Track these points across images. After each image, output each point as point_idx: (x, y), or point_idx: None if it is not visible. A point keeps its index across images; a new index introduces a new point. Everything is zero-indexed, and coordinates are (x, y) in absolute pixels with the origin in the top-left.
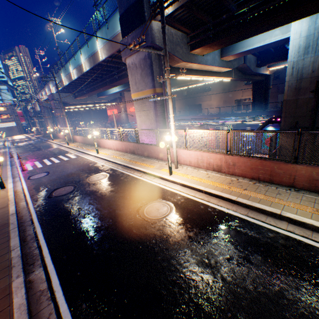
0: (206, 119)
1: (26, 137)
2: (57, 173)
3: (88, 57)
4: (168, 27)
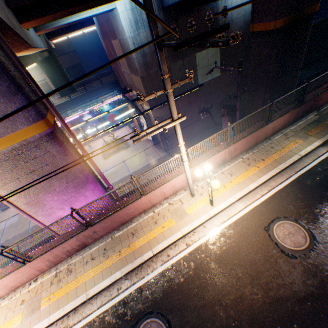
0: None
1: None
2: None
3: None
4: None
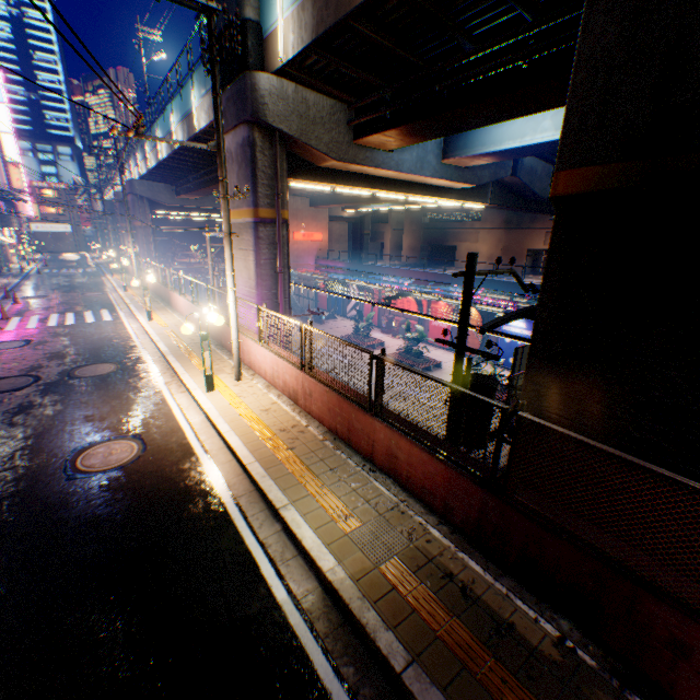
0: (422, 284)
1: (82, 259)
2: (41, 347)
3: (182, 120)
4: (298, 86)
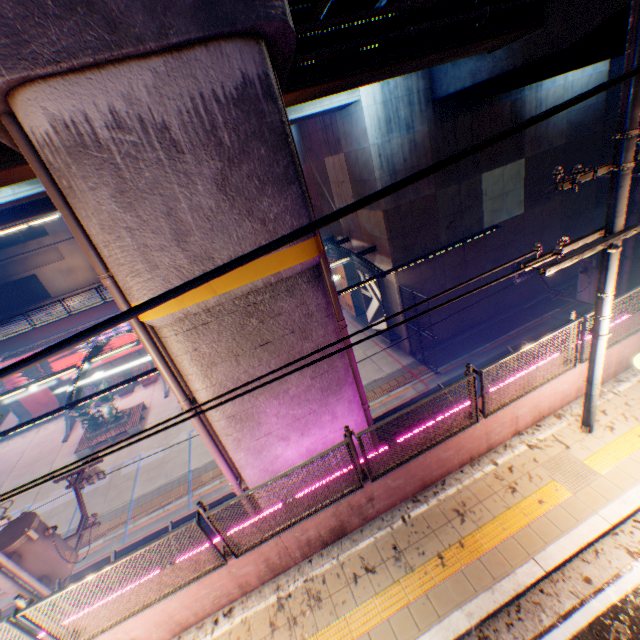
0: None
1: None
2: None
3: None
4: None
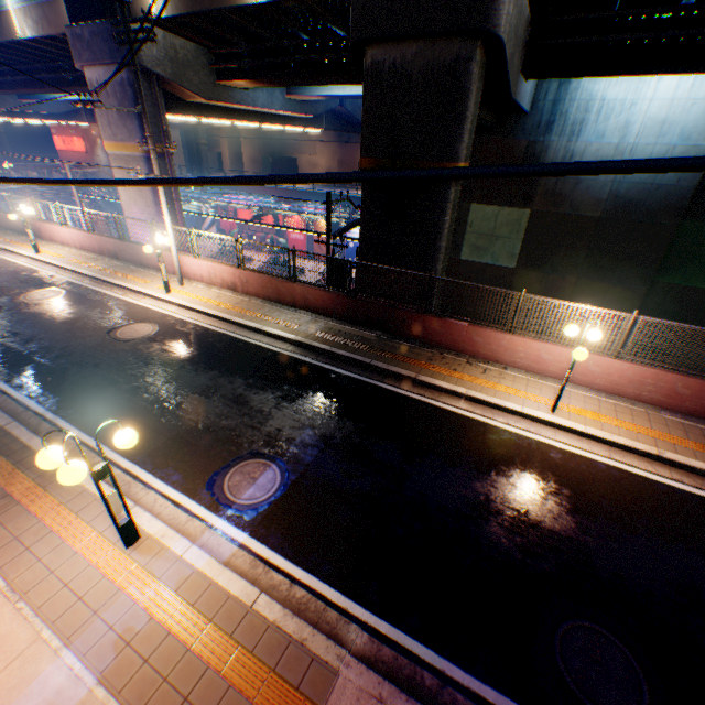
0: (281, 202)
1: None
2: None
3: None
4: (166, 33)
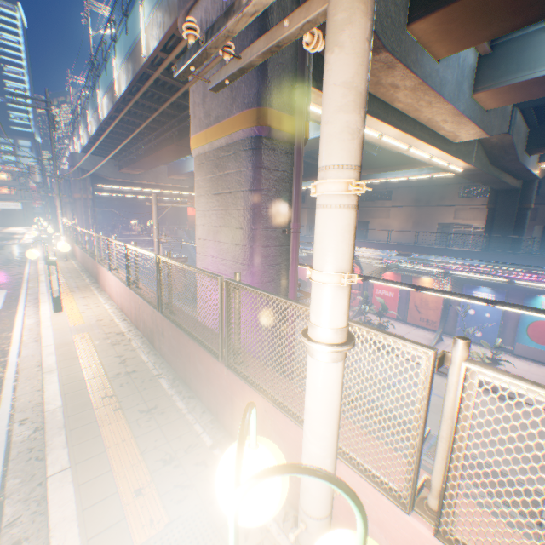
0: (389, 254)
1: (25, 232)
2: None
3: (126, 59)
4: None
